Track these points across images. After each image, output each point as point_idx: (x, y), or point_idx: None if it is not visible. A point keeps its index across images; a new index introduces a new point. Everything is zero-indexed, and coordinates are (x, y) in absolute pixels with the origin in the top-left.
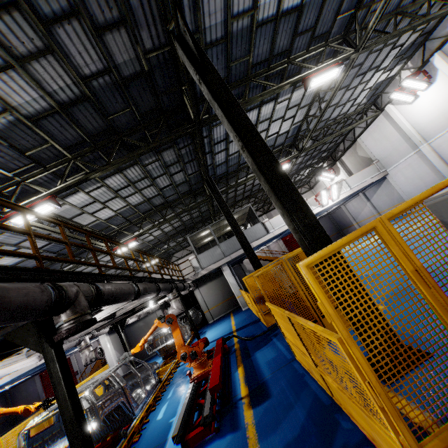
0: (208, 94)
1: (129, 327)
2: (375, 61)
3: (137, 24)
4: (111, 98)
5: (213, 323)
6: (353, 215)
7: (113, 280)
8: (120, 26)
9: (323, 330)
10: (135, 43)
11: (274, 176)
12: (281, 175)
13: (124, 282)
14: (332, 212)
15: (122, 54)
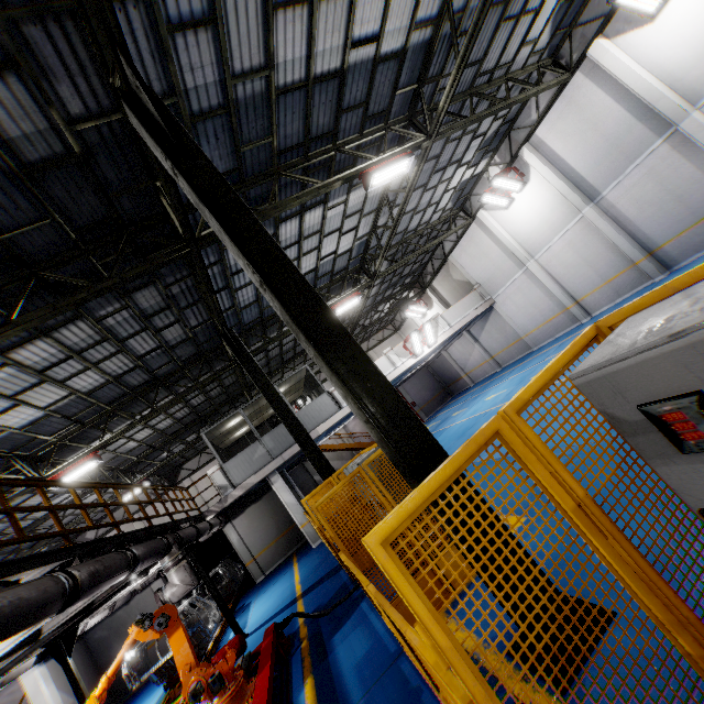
0: (191, 194)
1: (96, 631)
2: (455, 153)
3: (45, 71)
4: (4, 200)
5: (264, 583)
6: (460, 363)
7: (13, 574)
8: (4, 69)
9: (437, 663)
10: (45, 102)
11: (321, 332)
12: (334, 328)
13: (48, 566)
14: (430, 362)
15: (18, 121)
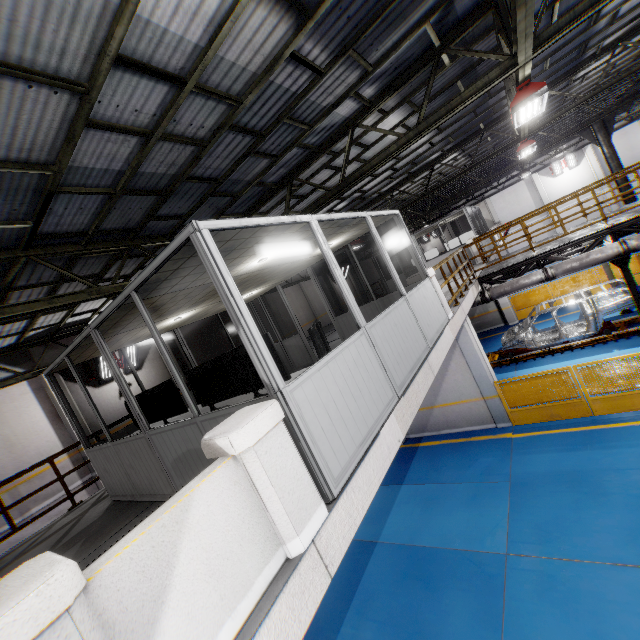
0: None
1: None
2: None
3: None
4: None
5: None
6: None
7: None
8: None
9: None
10: None
11: None
12: None
13: None
14: None
15: None
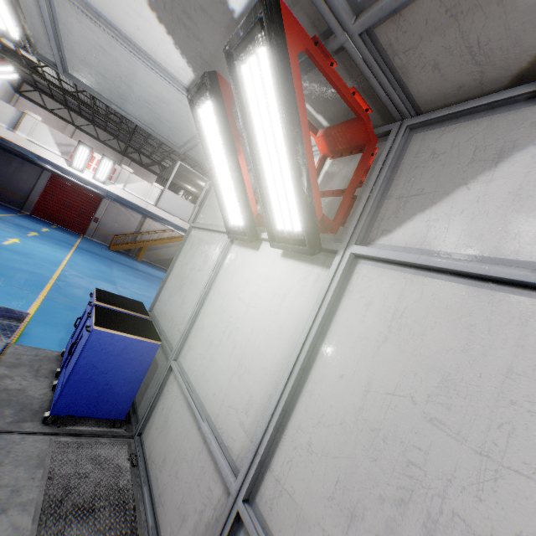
0: None
1: None
2: None
3: None
4: None
5: None
6: None
7: None
8: None
9: None
10: None
11: None
12: None
13: None
14: None
15: None
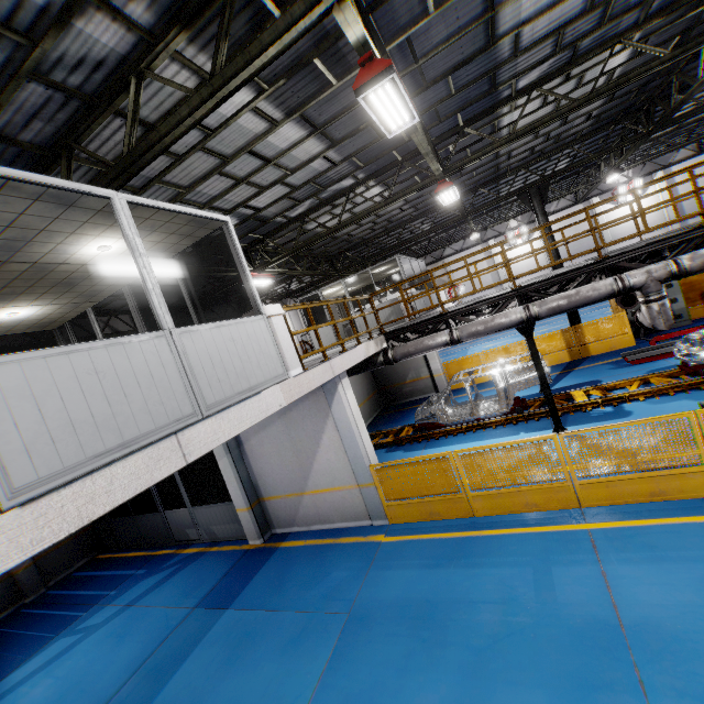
0: None
1: None
2: None
3: None
4: None
5: (397, 420)
6: None
7: None
8: None
9: None
10: None
11: None
12: None
13: None
14: None
15: None
